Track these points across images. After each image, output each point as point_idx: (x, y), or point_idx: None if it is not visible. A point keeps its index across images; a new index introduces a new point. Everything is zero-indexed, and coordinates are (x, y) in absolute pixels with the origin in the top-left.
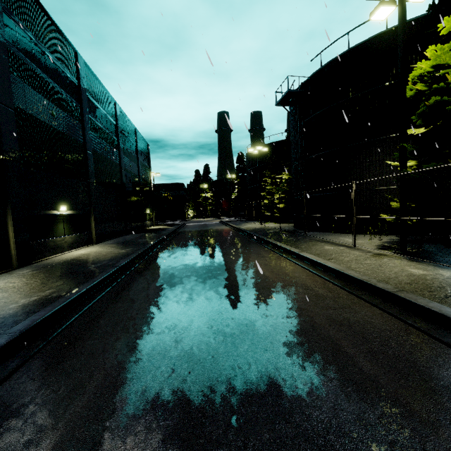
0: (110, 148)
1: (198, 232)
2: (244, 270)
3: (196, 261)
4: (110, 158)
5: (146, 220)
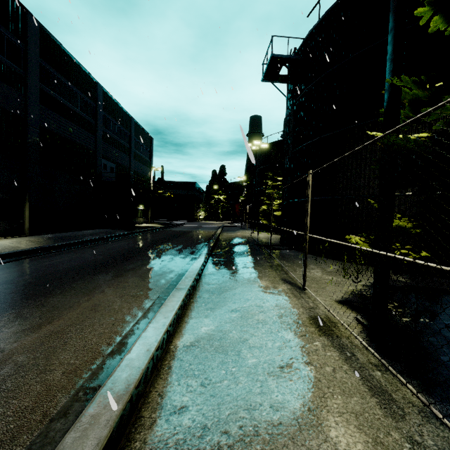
0: (79, 130)
1: (170, 234)
2: (26, 316)
3: (36, 279)
4: (78, 141)
5: (137, 217)
